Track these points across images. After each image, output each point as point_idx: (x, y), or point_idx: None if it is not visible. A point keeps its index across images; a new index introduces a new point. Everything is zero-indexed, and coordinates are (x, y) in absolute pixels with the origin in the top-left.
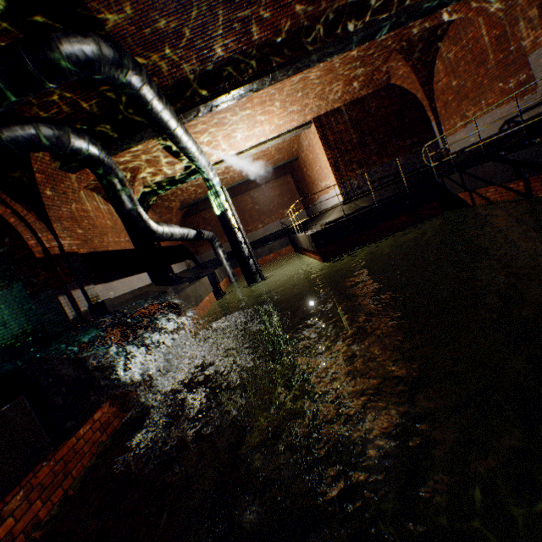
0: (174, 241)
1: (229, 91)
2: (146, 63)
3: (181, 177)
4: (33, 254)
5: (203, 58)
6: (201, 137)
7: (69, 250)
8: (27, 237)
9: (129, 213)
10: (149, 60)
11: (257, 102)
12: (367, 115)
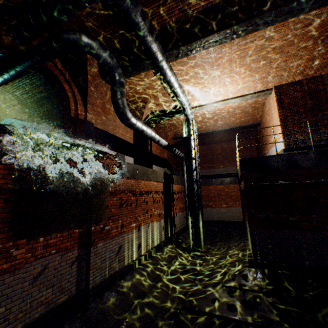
0: (162, 155)
1: (199, 39)
2: (148, 11)
3: (172, 111)
4: (70, 113)
5: (183, 10)
6: (186, 84)
7: (89, 119)
8: (72, 104)
9: (116, 101)
10: (149, 8)
11: (227, 62)
12: (326, 87)
